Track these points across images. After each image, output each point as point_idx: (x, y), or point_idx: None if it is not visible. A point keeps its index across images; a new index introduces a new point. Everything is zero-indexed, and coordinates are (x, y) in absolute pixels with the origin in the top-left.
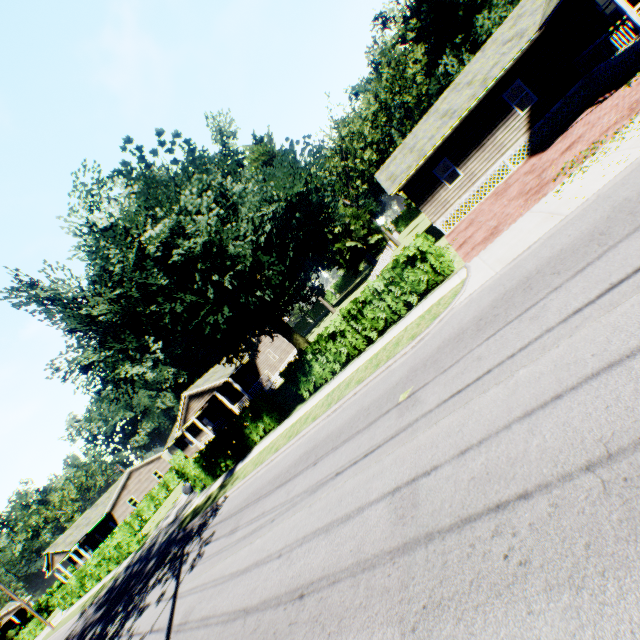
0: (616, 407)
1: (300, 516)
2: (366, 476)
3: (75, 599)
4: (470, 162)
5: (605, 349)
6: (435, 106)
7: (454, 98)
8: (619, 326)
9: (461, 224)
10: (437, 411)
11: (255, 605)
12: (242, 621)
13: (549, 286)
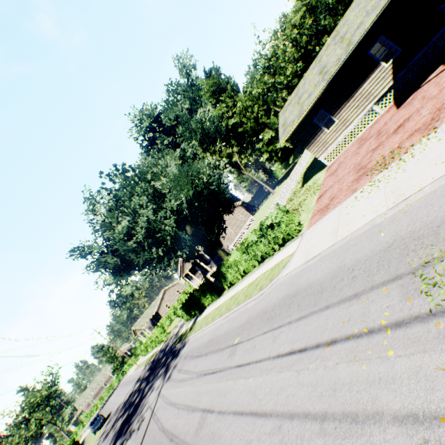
0: (241, 442)
1: (190, 389)
2: (206, 388)
3: (146, 353)
4: (343, 111)
5: (262, 400)
6: (321, 53)
7: (331, 52)
8: (272, 389)
9: (336, 162)
10: (232, 371)
11: (165, 429)
12: (161, 433)
13: (291, 316)
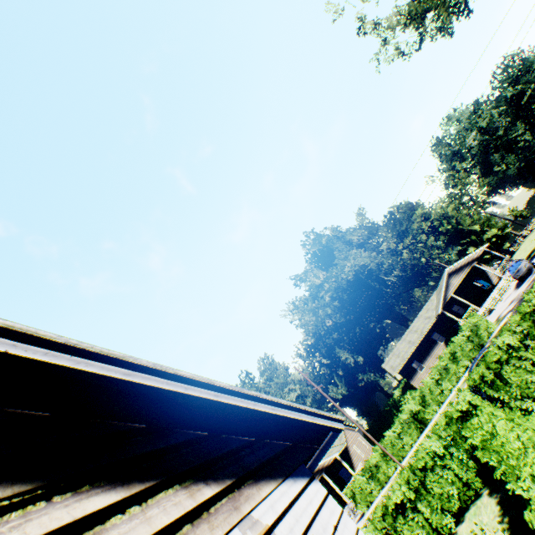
0: None
1: None
2: None
3: (394, 463)
4: None
5: None
6: None
7: None
8: None
9: None
10: None
11: None
12: None
13: None
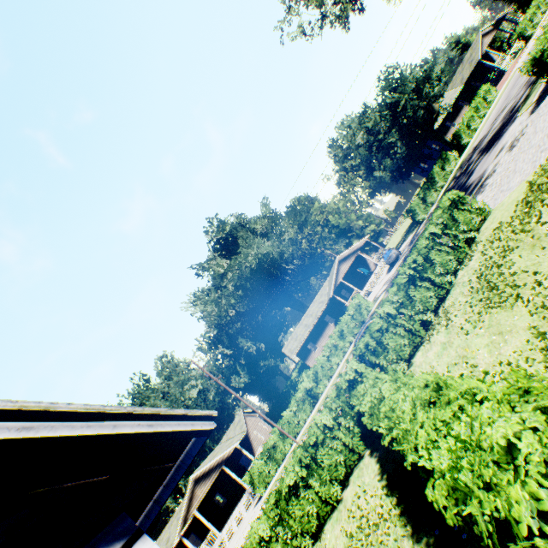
0: None
1: None
2: None
3: (291, 440)
4: (457, 121)
5: None
6: None
7: None
8: None
9: None
10: None
11: None
12: None
13: None
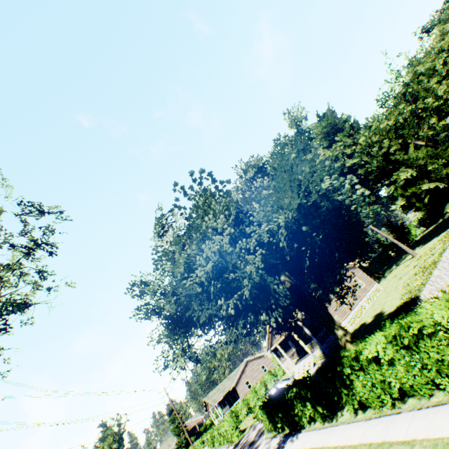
0: None
1: None
2: None
3: (212, 445)
4: None
5: None
6: None
7: None
8: None
9: None
10: None
11: None
12: None
13: None
